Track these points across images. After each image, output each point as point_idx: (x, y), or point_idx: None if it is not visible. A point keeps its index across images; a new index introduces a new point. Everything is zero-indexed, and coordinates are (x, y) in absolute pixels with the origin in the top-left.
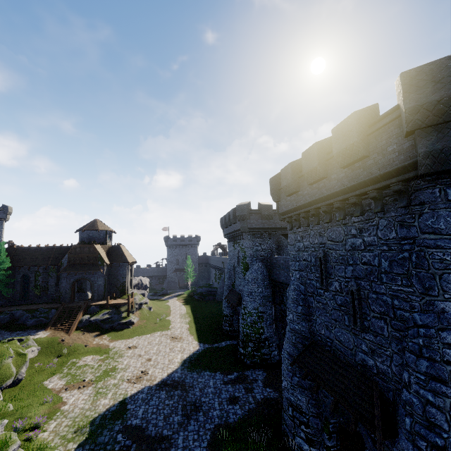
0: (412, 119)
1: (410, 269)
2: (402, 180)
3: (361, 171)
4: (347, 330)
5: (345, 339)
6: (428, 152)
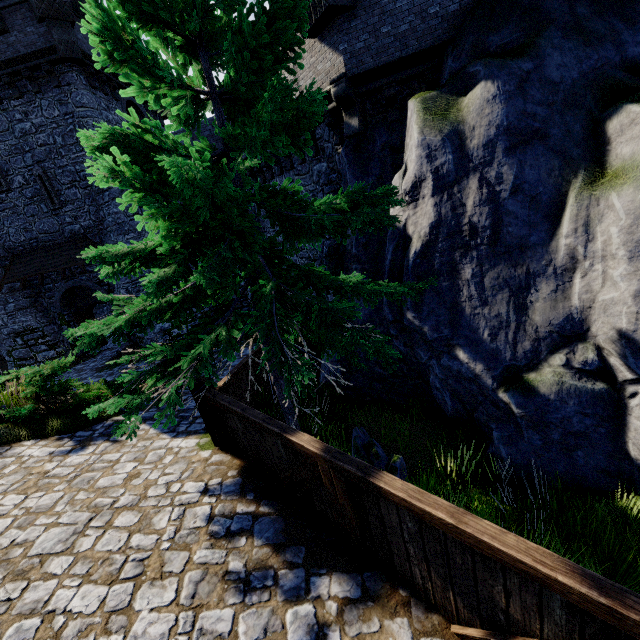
0: (41, 7)
1: (78, 138)
2: (49, 62)
3: (6, 47)
4: (48, 217)
5: (50, 226)
6: (61, 40)
